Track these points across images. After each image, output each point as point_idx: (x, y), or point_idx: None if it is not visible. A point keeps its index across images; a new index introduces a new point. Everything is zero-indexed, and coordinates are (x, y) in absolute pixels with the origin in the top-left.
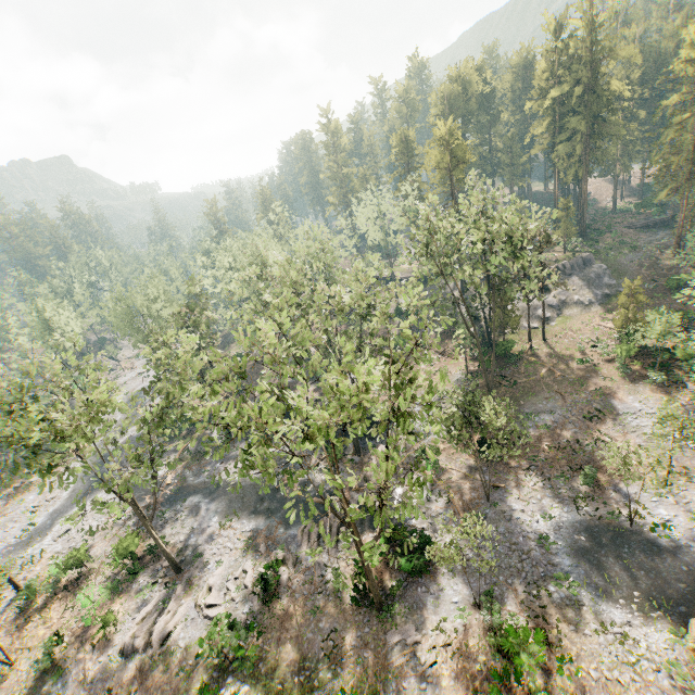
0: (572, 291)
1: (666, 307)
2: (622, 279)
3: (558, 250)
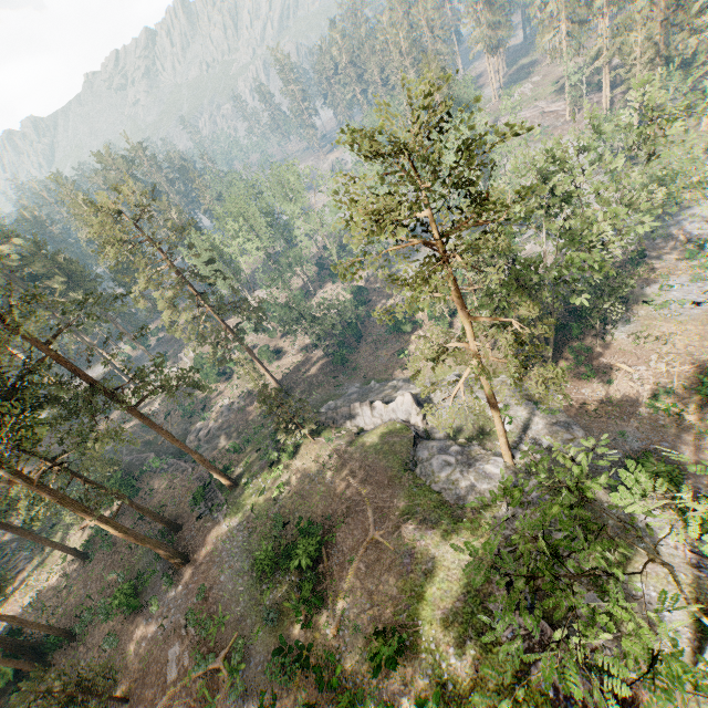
0: (393, 390)
1: (372, 355)
2: (339, 392)
3: (297, 463)
